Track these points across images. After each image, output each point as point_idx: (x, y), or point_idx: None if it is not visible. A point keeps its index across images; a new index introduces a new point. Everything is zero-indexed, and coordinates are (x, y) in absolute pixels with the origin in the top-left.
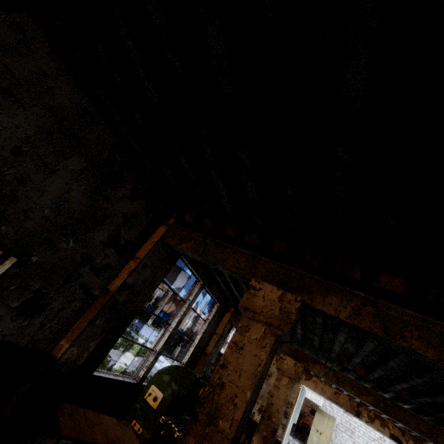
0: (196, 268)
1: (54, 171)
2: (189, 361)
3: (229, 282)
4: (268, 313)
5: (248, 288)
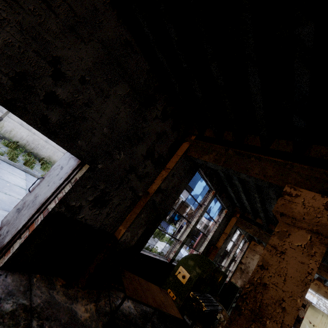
0: (210, 179)
1: (108, 96)
2: (204, 251)
3: (240, 191)
4: (313, 220)
5: (282, 195)
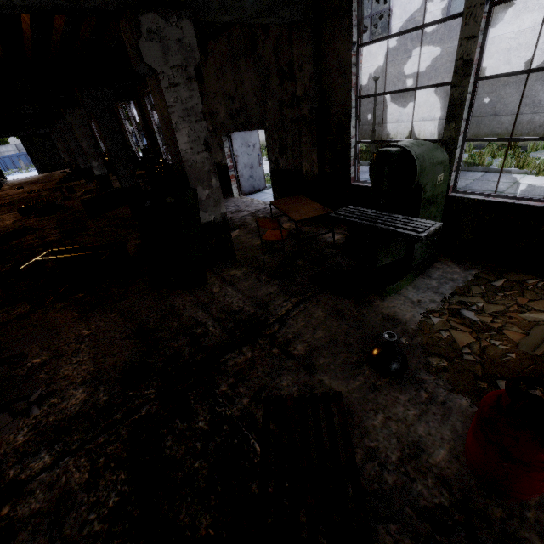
0: None
1: (243, 80)
2: None
3: None
4: None
5: None
